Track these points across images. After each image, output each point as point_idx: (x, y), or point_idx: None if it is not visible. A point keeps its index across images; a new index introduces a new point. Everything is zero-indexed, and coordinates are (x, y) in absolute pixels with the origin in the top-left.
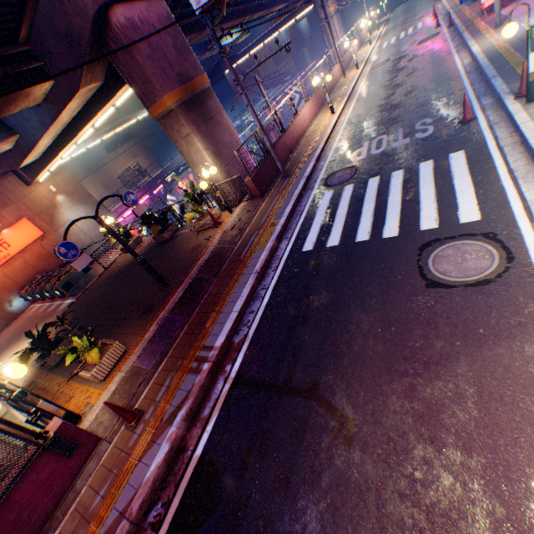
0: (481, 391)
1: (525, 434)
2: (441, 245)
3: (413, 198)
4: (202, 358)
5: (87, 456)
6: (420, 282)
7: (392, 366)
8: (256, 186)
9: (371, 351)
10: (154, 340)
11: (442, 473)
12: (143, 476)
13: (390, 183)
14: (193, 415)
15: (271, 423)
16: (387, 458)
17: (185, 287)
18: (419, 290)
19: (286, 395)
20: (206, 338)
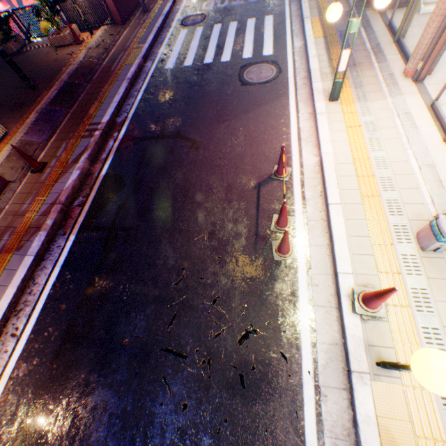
0: (257, 122)
1: (269, 131)
2: (252, 67)
3: (241, 40)
4: (92, 130)
5: (0, 192)
6: (239, 84)
7: (221, 119)
8: (118, 11)
9: (210, 115)
10: (39, 124)
11: (237, 148)
12: (63, 188)
13: (228, 29)
14: (94, 160)
15: (153, 152)
16: (215, 150)
17: (59, 88)
18: (237, 87)
19: (161, 140)
20: (93, 119)
